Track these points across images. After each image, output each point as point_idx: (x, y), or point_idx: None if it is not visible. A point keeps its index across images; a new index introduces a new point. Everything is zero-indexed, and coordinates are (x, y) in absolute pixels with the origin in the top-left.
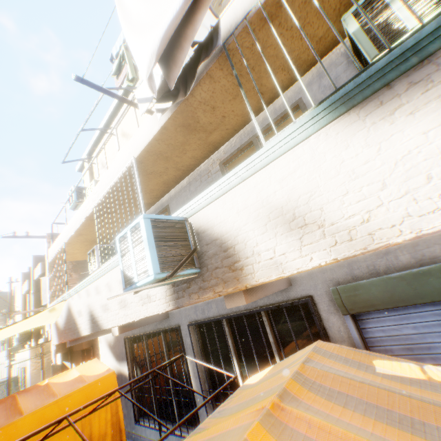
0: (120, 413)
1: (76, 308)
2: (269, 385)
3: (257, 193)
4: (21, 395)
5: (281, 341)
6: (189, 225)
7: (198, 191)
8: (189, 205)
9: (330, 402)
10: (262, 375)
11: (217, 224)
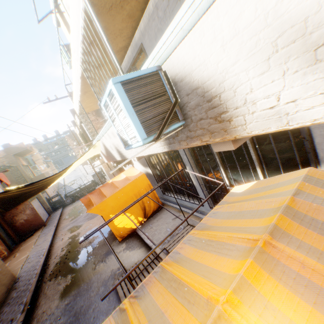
0: (154, 191)
1: (107, 145)
2: (255, 207)
3: (256, 1)
4: (101, 188)
5: (263, 157)
6: (164, 75)
7: (168, 15)
8: (158, 49)
9: (322, 238)
10: (246, 188)
11: (195, 68)
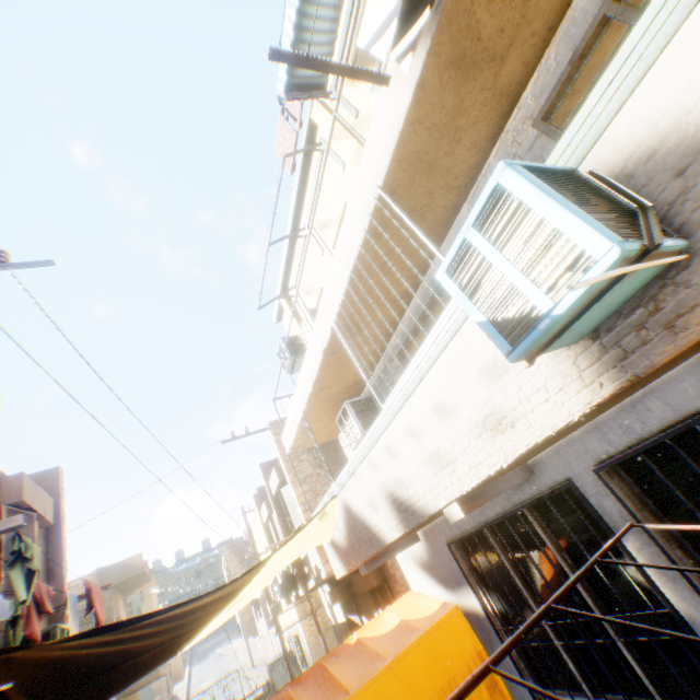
0: (501, 685)
1: (358, 502)
2: None
3: None
4: (328, 661)
5: None
6: (590, 177)
7: None
8: (570, 135)
9: None
10: None
11: (696, 100)
